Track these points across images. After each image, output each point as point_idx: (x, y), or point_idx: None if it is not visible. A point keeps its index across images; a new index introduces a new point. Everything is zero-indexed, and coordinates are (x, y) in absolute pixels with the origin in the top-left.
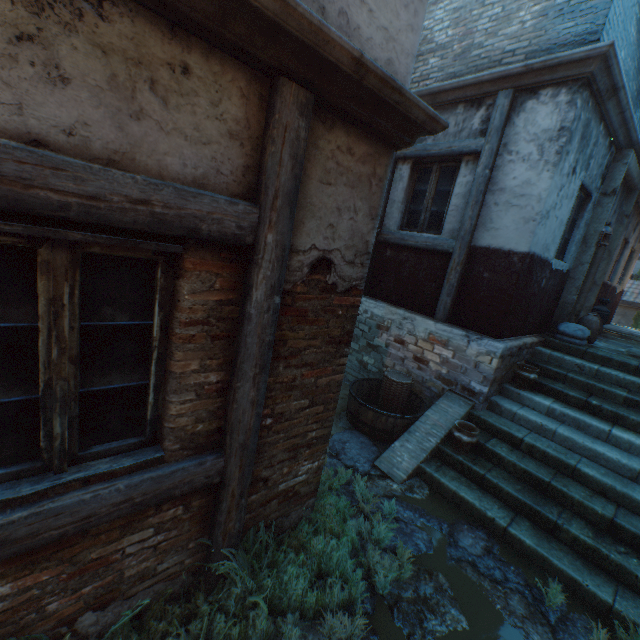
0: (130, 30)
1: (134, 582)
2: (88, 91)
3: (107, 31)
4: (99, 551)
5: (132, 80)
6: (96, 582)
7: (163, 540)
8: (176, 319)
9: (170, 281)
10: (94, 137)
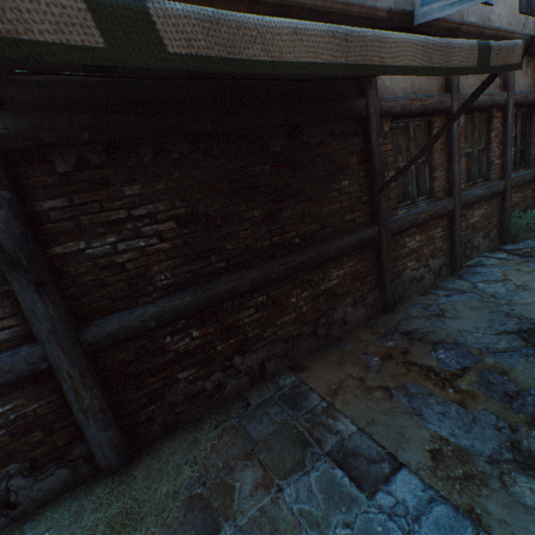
0: (531, 63)
1: (527, 207)
2: (528, 78)
3: (530, 66)
4: (525, 193)
5: (531, 73)
6: (524, 203)
7: (531, 196)
8: (531, 127)
9: (527, 118)
10: (528, 87)
